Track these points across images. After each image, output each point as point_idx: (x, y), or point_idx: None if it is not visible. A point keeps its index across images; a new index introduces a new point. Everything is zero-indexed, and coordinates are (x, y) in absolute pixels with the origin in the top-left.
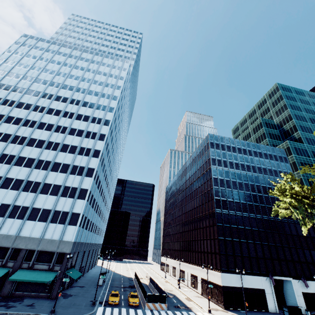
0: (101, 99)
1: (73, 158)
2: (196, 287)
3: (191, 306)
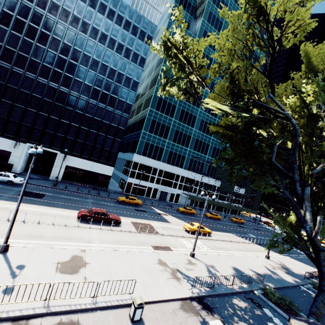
0: None
1: None
2: None
3: None
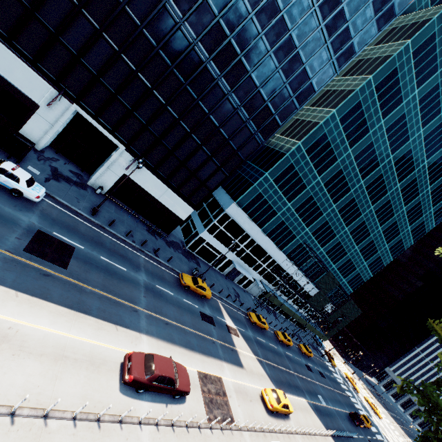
0: None
1: None
2: None
3: None
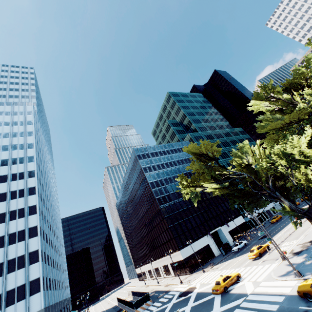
0: (13, 152)
1: (5, 227)
2: (170, 273)
3: (169, 289)
